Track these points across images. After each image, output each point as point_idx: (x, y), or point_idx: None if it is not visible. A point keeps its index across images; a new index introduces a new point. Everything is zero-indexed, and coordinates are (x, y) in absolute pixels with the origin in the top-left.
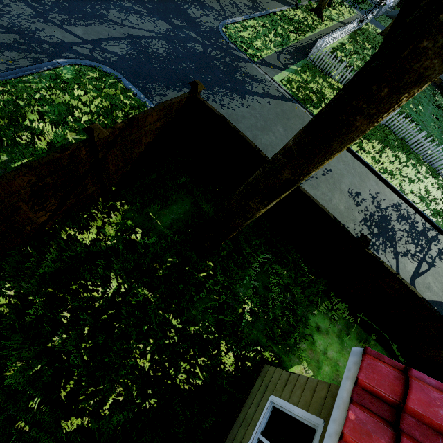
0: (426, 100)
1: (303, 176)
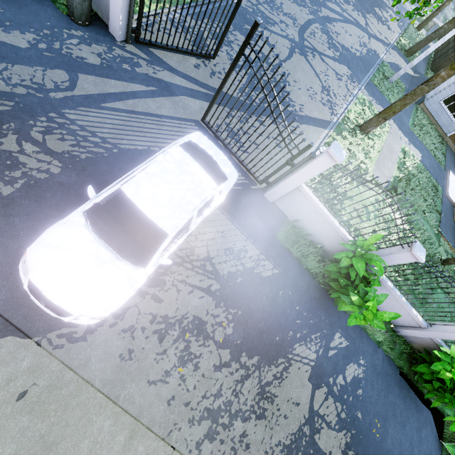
0: None
1: None
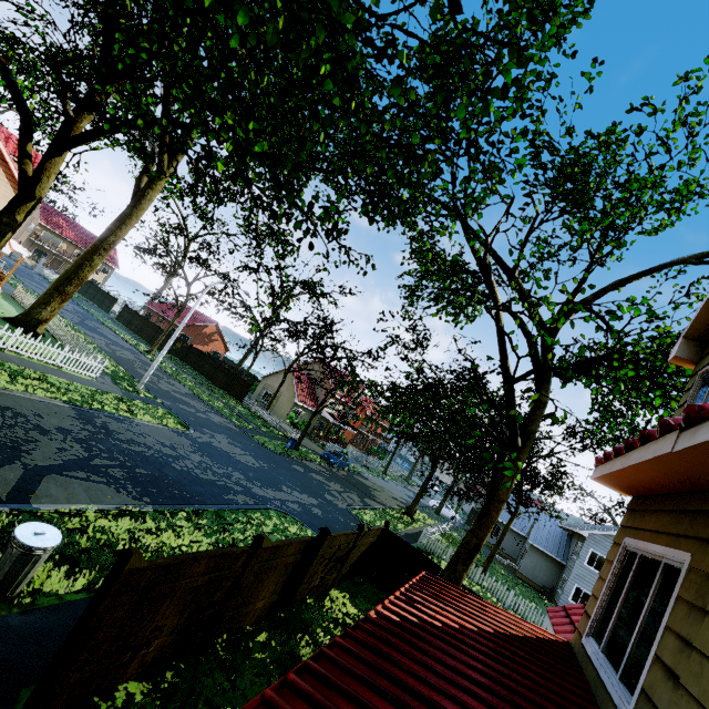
0: (536, 600)
1: (482, 540)
